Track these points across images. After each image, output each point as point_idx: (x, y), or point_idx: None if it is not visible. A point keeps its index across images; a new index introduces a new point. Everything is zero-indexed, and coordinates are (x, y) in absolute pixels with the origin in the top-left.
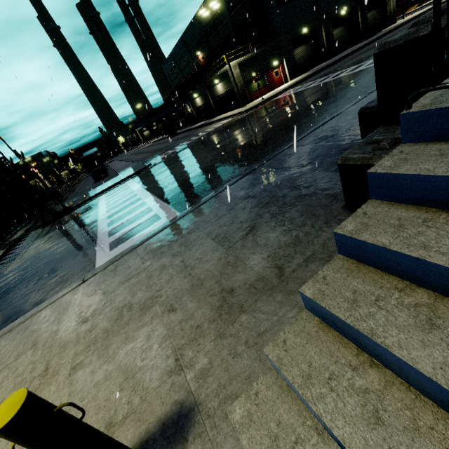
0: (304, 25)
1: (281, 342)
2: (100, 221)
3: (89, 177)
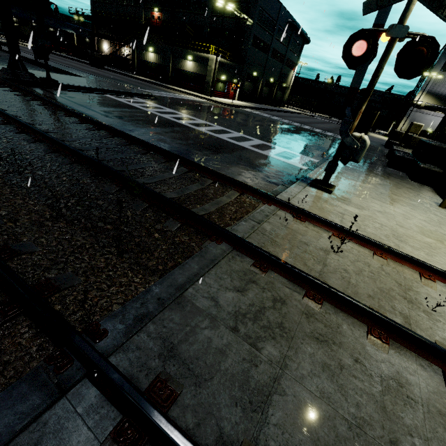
0: (256, 70)
1: None
2: (205, 131)
3: None
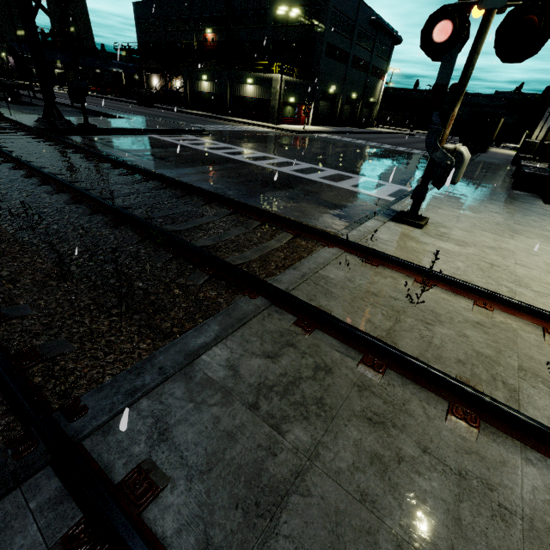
0: (333, 86)
1: None
2: (264, 165)
3: None
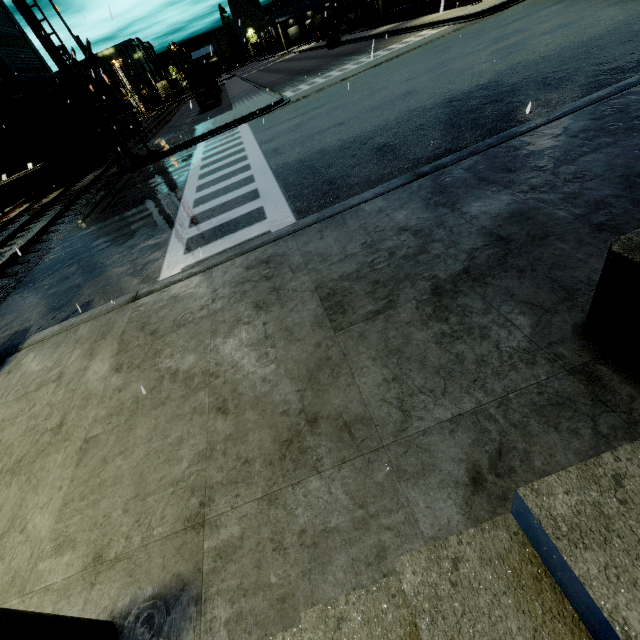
0: None
1: (334, 619)
2: (187, 192)
3: (194, 101)
